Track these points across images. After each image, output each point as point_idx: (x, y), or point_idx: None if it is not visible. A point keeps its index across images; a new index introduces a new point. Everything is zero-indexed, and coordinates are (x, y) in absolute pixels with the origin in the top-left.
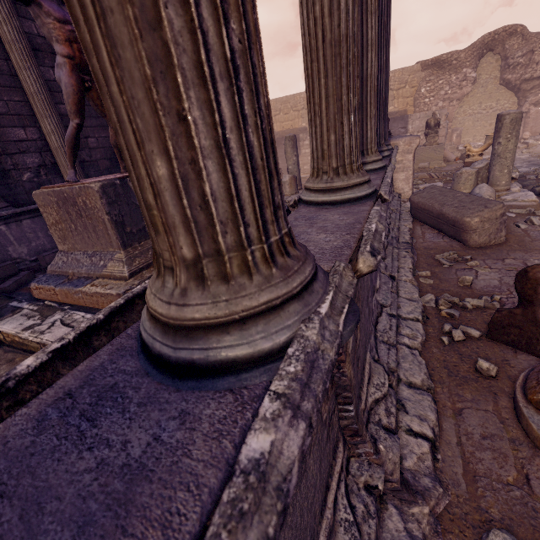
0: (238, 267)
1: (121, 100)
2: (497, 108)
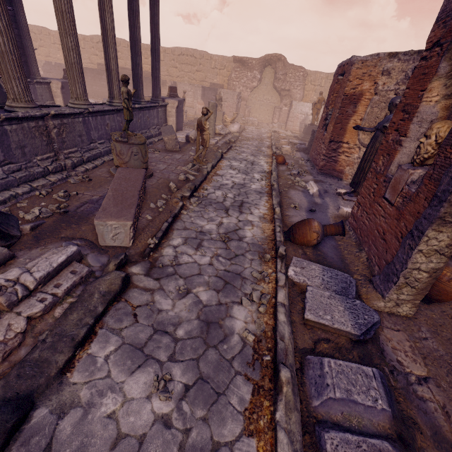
0: (20, 101)
1: (4, 78)
2: (271, 101)
